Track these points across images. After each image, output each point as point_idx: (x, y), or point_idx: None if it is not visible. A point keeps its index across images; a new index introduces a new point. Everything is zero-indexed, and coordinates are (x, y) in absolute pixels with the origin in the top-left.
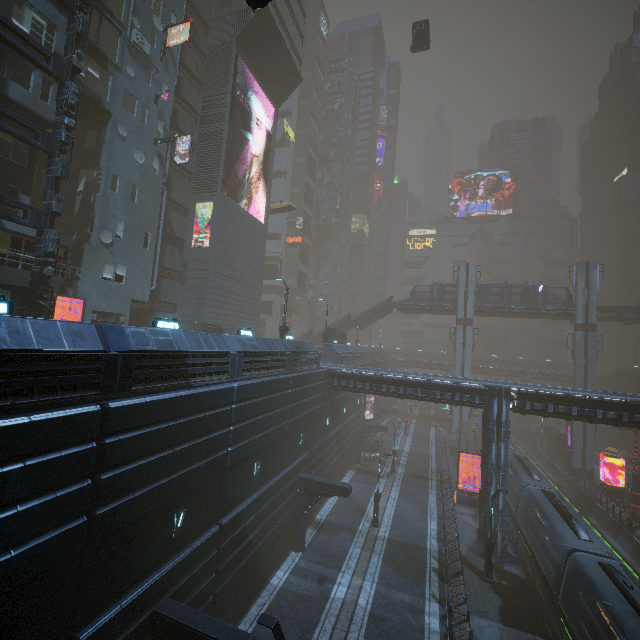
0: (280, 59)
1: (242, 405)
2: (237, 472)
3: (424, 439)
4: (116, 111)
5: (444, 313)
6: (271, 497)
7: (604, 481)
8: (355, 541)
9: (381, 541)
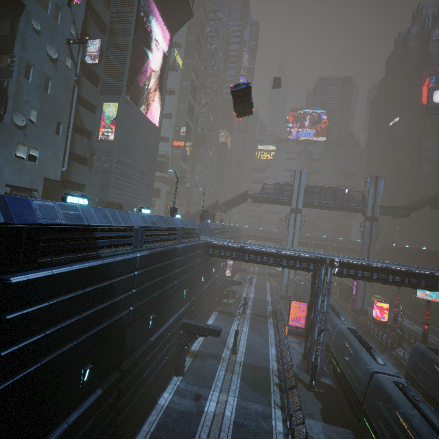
0: None
1: (143, 271)
2: (137, 325)
3: (263, 289)
4: (29, 4)
5: (282, 204)
6: (162, 340)
7: (375, 317)
8: (220, 365)
9: (239, 365)
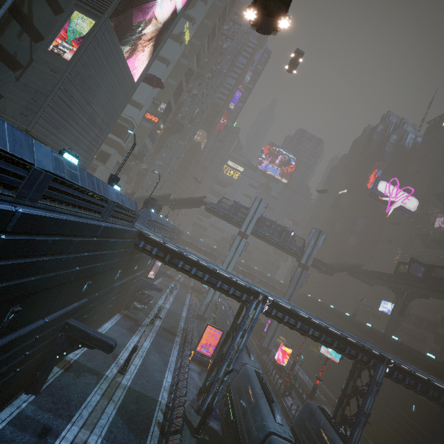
0: None
1: (20, 238)
2: None
3: (181, 302)
4: None
5: (233, 224)
6: (19, 344)
7: (276, 359)
8: (98, 387)
9: (122, 389)
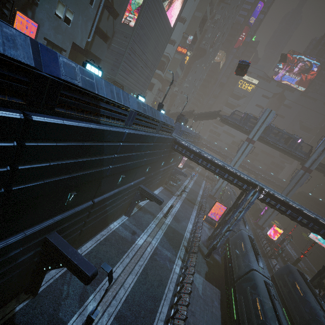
0: None
1: (126, 144)
2: (111, 178)
3: (199, 185)
4: None
5: (242, 131)
6: (123, 192)
7: (268, 234)
8: (154, 221)
9: (165, 225)
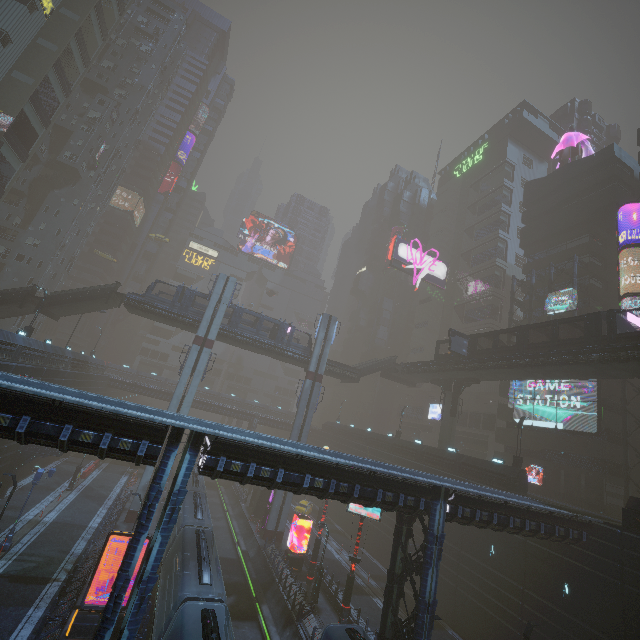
0: None
1: None
2: None
3: (99, 496)
4: None
5: (185, 327)
6: None
7: (290, 547)
8: None
9: None
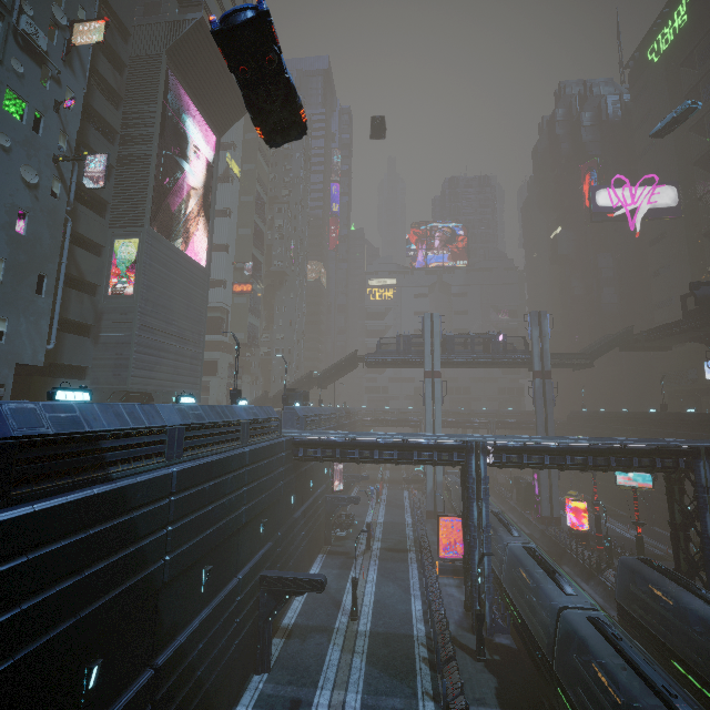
0: (222, 83)
1: (184, 495)
2: (179, 587)
3: (398, 505)
4: None
5: (411, 366)
6: (226, 610)
7: (571, 526)
8: (332, 644)
9: (363, 637)
